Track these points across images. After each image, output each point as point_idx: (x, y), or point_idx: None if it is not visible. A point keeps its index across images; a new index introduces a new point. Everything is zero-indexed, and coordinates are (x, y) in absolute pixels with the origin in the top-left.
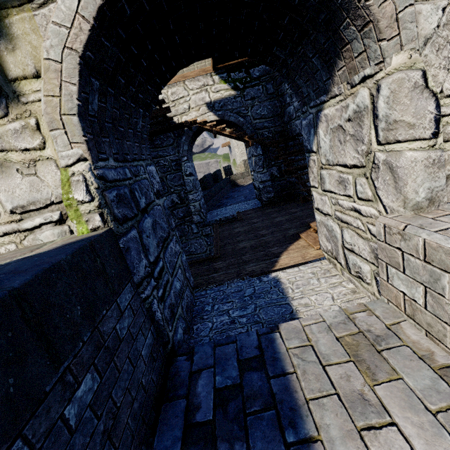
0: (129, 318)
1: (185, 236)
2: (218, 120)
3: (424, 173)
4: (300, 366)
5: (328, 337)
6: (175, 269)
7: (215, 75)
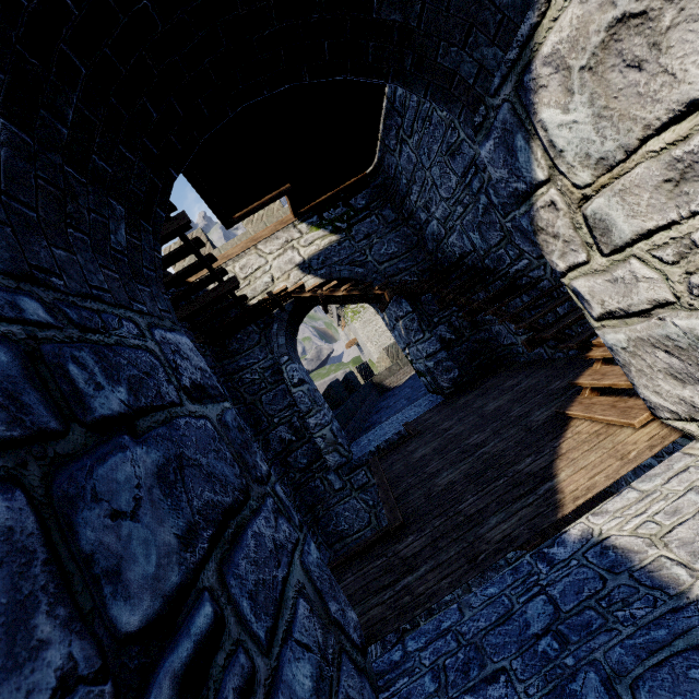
0: None
1: (321, 502)
2: (323, 284)
3: None
4: None
5: None
6: (282, 610)
7: (300, 223)
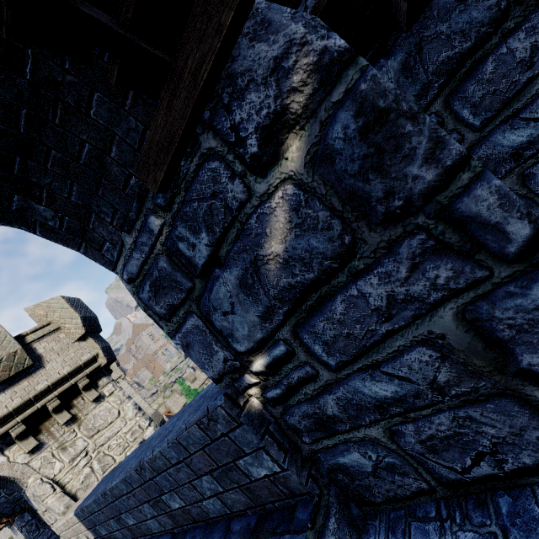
0: None
1: None
2: None
3: (58, 502)
4: None
5: None
6: None
7: None
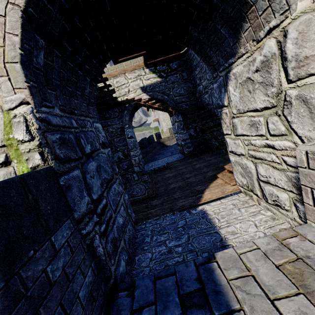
0: (65, 257)
1: (128, 183)
2: (149, 98)
3: None
4: (246, 301)
5: (267, 266)
6: (118, 206)
7: (146, 68)
